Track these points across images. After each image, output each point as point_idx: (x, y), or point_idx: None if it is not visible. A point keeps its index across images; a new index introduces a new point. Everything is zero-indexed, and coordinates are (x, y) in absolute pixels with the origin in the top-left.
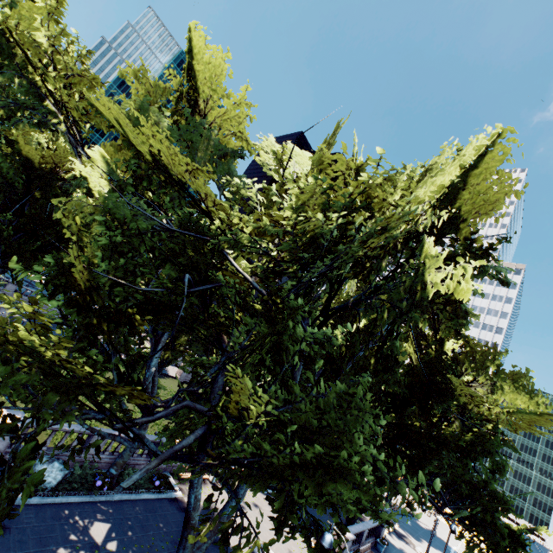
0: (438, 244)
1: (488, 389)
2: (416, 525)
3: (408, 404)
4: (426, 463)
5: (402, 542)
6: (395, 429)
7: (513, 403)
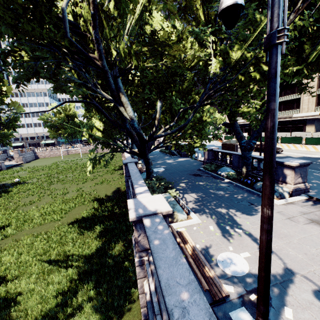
0: None
1: None
2: None
3: None
4: None
5: None
6: None
7: None
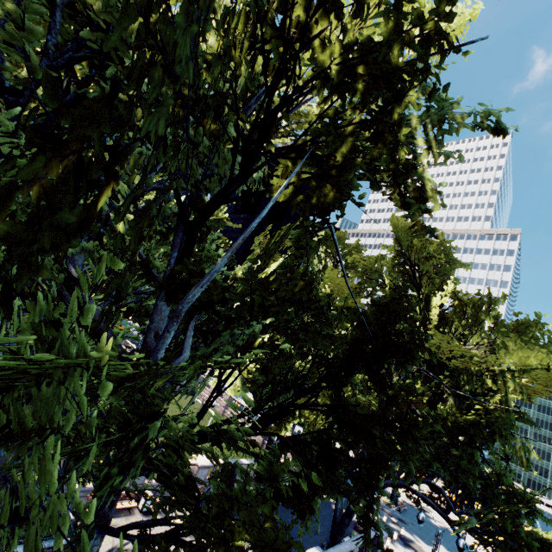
0: (335, 8)
1: (489, 347)
2: (427, 525)
3: (355, 372)
4: (386, 469)
5: (409, 551)
6: (334, 414)
7: (526, 360)
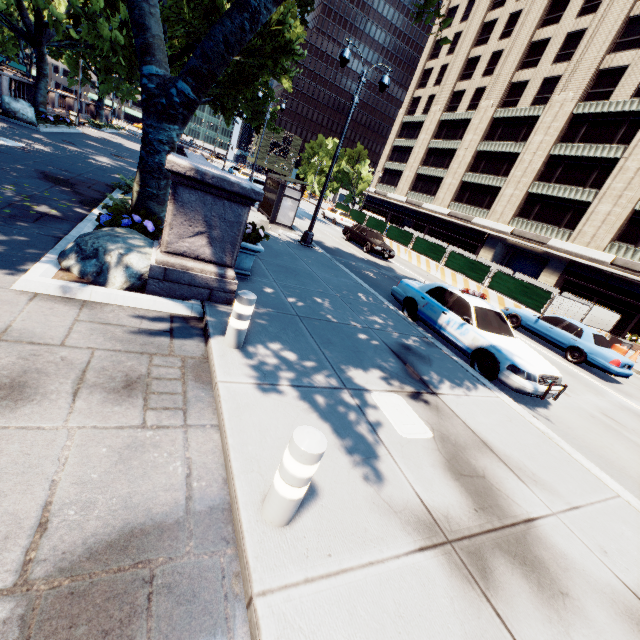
0: None
1: None
2: None
3: None
4: None
5: None
6: None
7: None
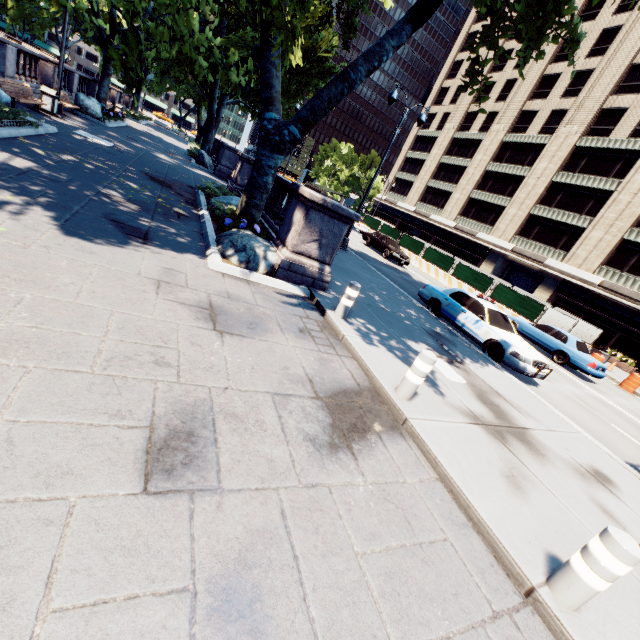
0: None
1: None
2: None
3: None
4: None
5: None
6: None
7: None
